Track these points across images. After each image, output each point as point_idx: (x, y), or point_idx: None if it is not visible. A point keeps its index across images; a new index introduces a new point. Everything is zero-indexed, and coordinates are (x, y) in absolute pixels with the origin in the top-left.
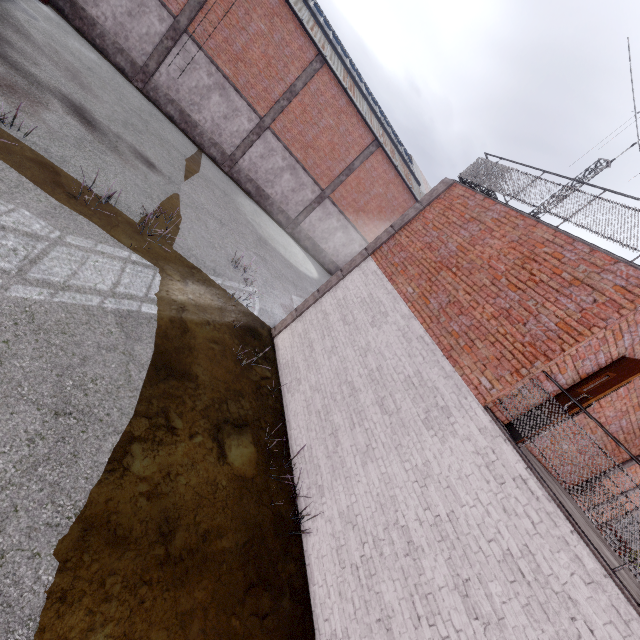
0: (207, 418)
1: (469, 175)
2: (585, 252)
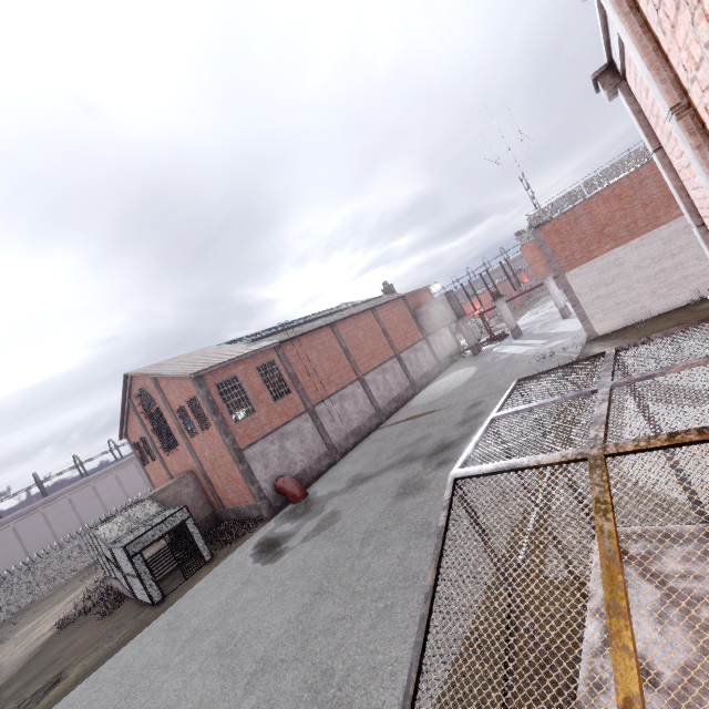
0: (697, 313)
1: (538, 222)
2: (627, 179)
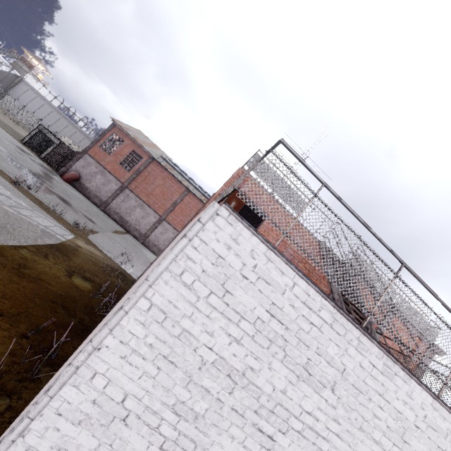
0: (69, 267)
1: None
2: None
